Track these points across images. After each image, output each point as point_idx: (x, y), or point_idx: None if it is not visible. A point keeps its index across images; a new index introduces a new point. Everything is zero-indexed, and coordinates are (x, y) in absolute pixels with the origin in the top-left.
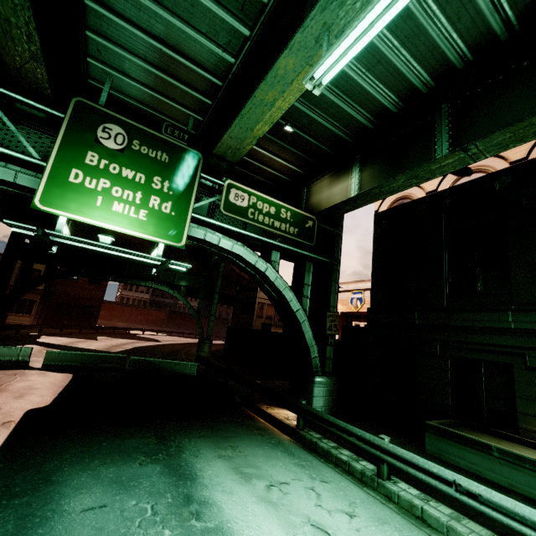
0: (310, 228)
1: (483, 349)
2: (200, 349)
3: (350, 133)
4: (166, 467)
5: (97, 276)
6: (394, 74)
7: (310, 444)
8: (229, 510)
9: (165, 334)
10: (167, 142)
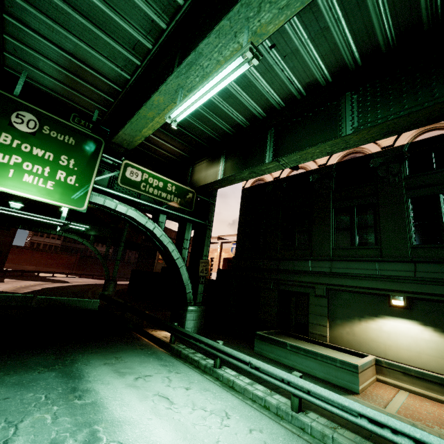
0: (190, 198)
1: (295, 284)
2: (106, 289)
3: (218, 135)
4: (60, 373)
5: (6, 224)
6: (240, 105)
7: (177, 352)
8: (104, 393)
9: (75, 276)
10: (74, 129)
